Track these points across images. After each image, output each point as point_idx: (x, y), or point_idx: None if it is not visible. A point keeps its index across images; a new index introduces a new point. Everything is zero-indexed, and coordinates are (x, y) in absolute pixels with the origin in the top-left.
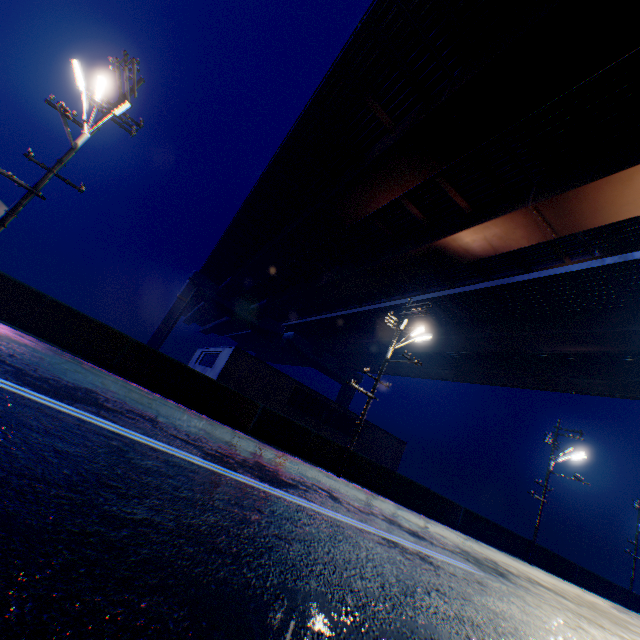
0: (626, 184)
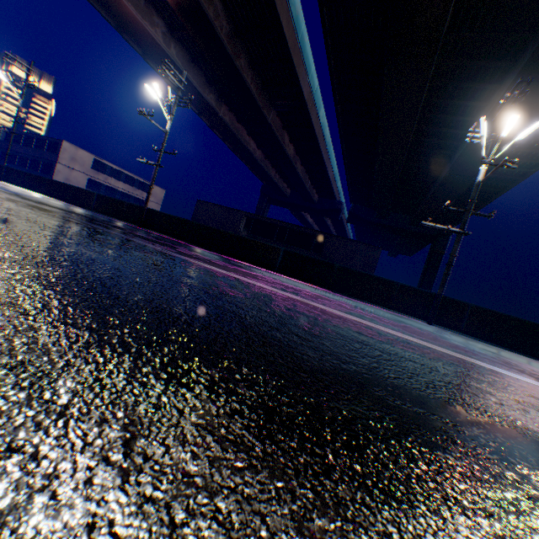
0: None
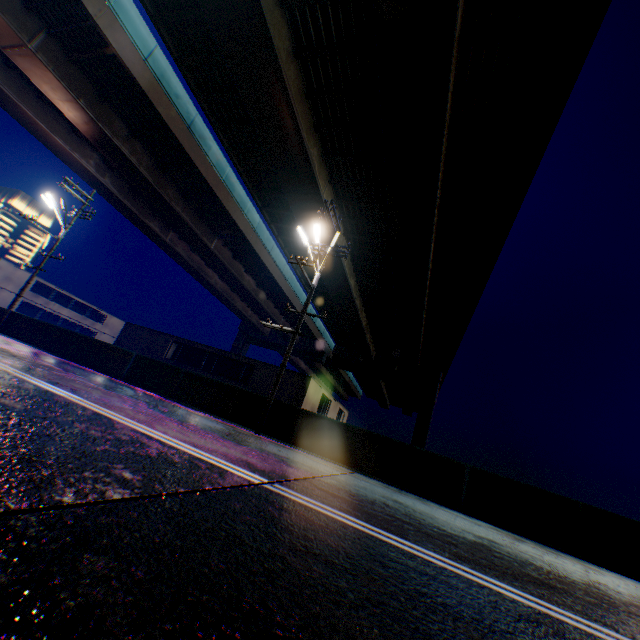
0: None
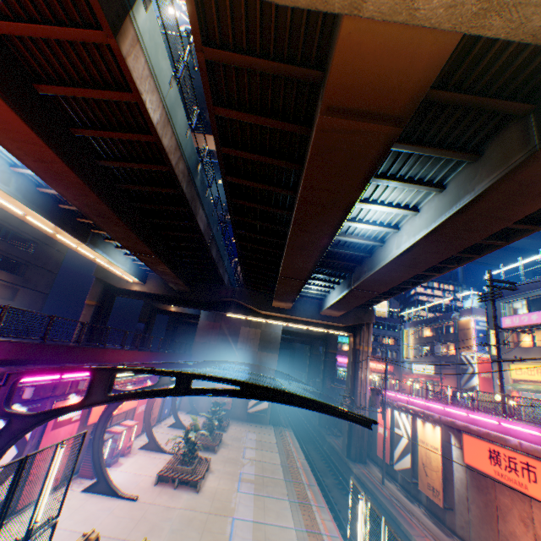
0: (198, 138)
